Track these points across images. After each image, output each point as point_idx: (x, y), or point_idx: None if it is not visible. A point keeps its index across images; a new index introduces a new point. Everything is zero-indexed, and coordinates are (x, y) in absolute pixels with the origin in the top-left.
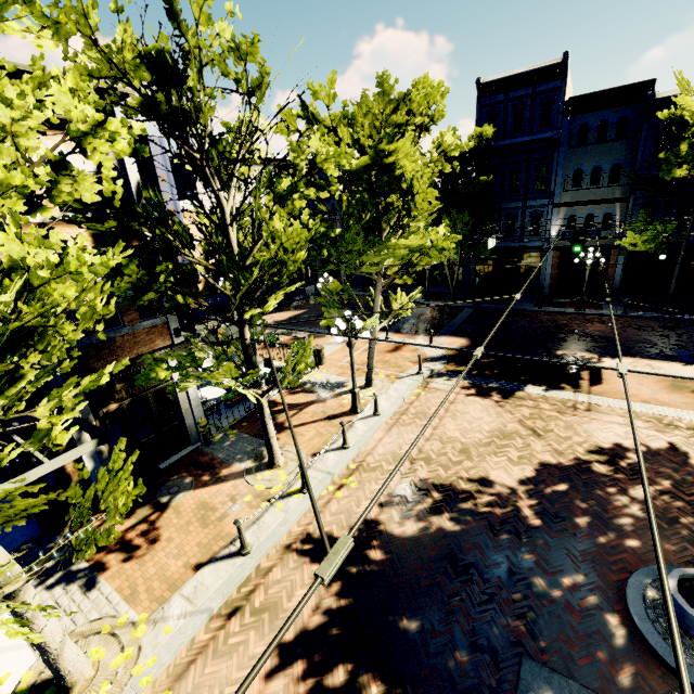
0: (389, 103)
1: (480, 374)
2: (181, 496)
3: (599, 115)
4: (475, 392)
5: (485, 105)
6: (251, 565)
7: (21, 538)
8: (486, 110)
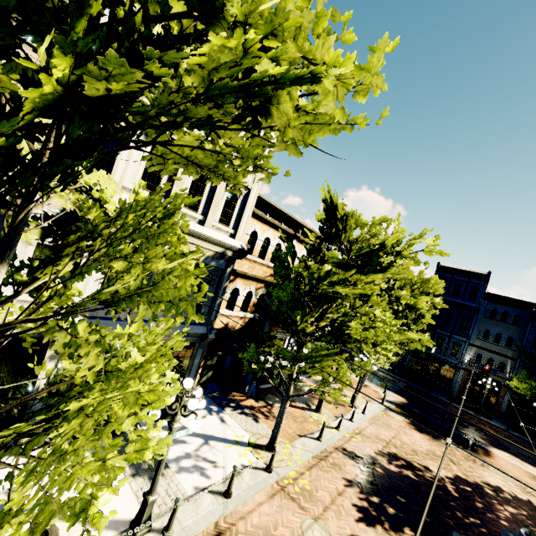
0: (419, 279)
1: (417, 421)
2: (277, 404)
3: (503, 307)
4: (415, 428)
5: (439, 275)
6: (324, 446)
7: (213, 388)
8: (439, 277)
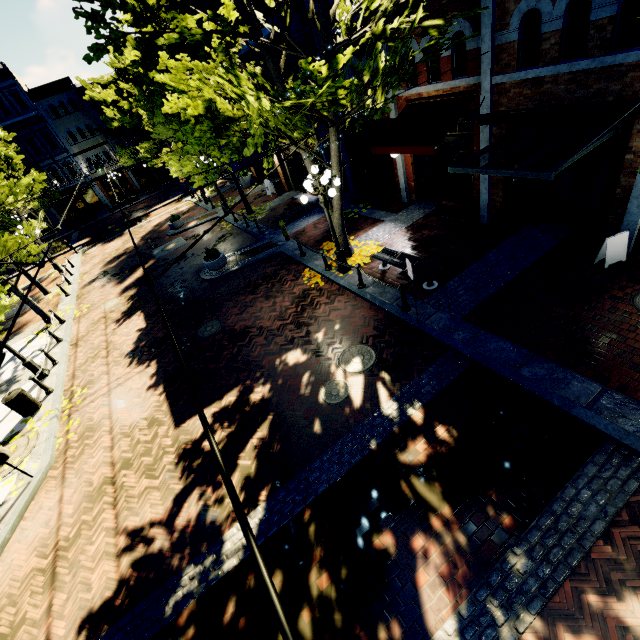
0: None
1: (106, 239)
2: (19, 319)
3: (55, 99)
4: (108, 242)
5: None
6: (75, 294)
7: None
8: None
